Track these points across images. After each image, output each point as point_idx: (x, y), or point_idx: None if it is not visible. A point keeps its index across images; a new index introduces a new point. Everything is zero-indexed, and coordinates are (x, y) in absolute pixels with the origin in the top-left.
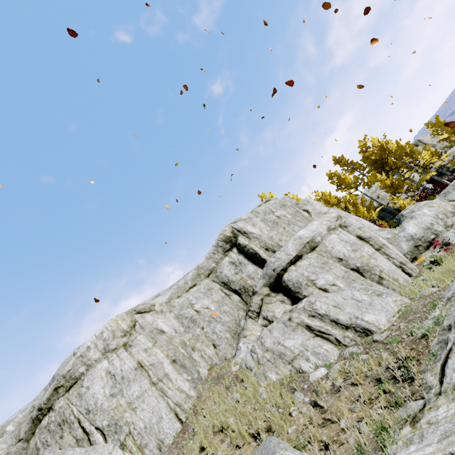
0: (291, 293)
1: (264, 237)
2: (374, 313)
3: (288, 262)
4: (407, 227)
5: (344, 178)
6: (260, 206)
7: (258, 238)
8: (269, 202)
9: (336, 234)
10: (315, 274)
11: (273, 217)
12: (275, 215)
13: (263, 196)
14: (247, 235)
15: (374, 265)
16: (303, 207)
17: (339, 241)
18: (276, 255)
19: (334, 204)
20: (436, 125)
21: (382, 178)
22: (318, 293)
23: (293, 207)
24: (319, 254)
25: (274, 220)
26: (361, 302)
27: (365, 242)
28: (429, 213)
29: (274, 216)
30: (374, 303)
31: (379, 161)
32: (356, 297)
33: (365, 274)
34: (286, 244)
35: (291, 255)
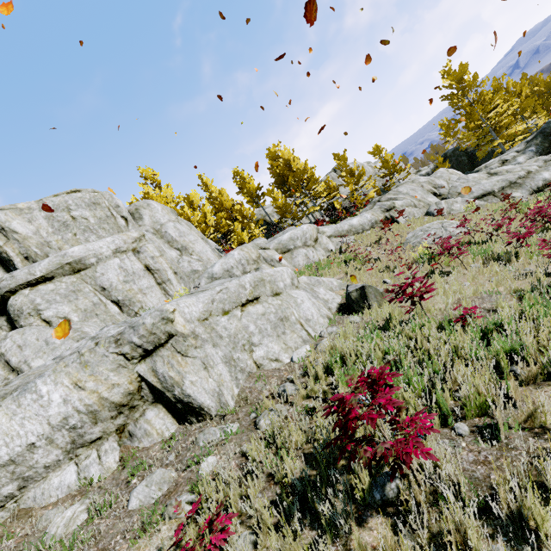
0: (12, 320)
1: (31, 241)
2: (46, 359)
3: (23, 284)
4: (216, 264)
5: (247, 182)
6: (56, 196)
7: (19, 241)
8: (74, 194)
9: (120, 259)
10: (50, 302)
11: (66, 217)
12: (70, 215)
13: (144, 171)
14: (6, 234)
15: (138, 301)
16: (123, 212)
17: (116, 268)
18: (16, 271)
19: (227, 209)
20: (341, 159)
21: (278, 197)
22: (36, 326)
23: (109, 209)
24: (82, 279)
25: (65, 220)
26: (48, 345)
27: (150, 273)
28: (236, 256)
29: (68, 215)
30: (60, 348)
31: (283, 176)
32: (51, 339)
33: (123, 308)
34: (46, 258)
35: (34, 275)
